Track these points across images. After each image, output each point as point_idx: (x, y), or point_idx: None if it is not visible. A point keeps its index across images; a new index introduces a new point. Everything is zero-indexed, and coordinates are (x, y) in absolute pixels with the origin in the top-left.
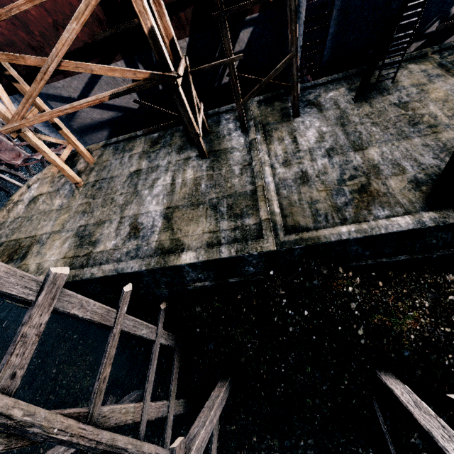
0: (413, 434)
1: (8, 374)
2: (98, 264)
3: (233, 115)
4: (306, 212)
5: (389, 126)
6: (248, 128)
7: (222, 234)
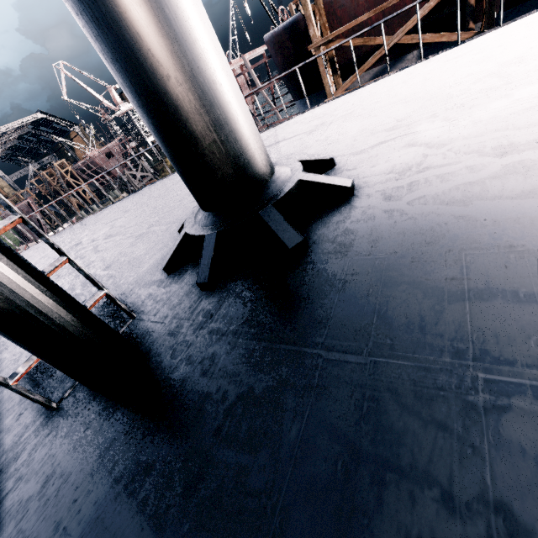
0: None
1: None
2: None
3: None
4: None
5: None
6: None
7: None
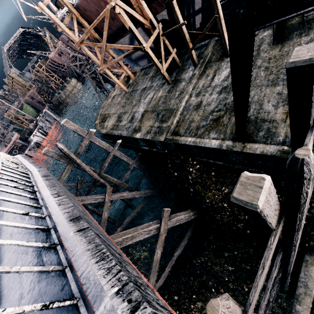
0: (204, 242)
1: (77, 152)
2: (118, 130)
3: (198, 52)
4: (185, 126)
5: (273, 72)
6: (197, 65)
7: (153, 128)
